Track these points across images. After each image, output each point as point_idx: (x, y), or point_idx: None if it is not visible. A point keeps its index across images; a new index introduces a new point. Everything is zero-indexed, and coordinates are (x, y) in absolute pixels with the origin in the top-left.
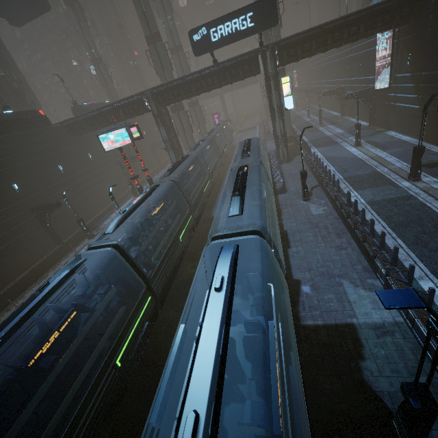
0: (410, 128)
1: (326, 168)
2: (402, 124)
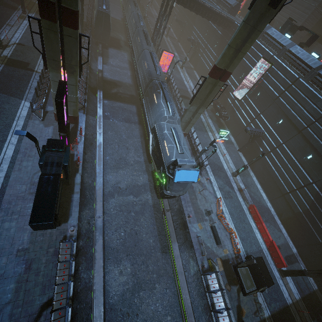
0: (173, 27)
1: (149, 21)
2: (172, 24)
